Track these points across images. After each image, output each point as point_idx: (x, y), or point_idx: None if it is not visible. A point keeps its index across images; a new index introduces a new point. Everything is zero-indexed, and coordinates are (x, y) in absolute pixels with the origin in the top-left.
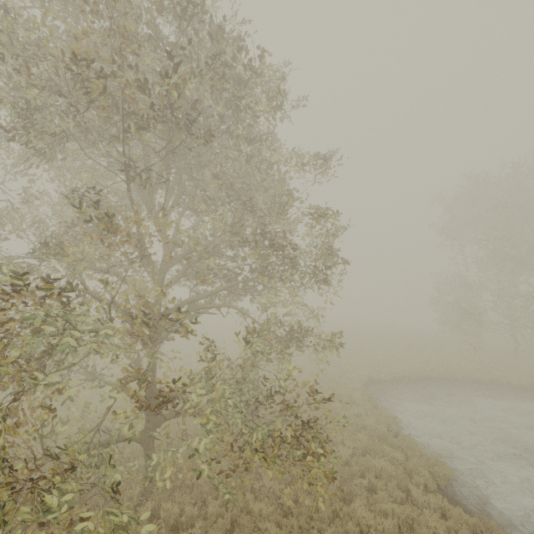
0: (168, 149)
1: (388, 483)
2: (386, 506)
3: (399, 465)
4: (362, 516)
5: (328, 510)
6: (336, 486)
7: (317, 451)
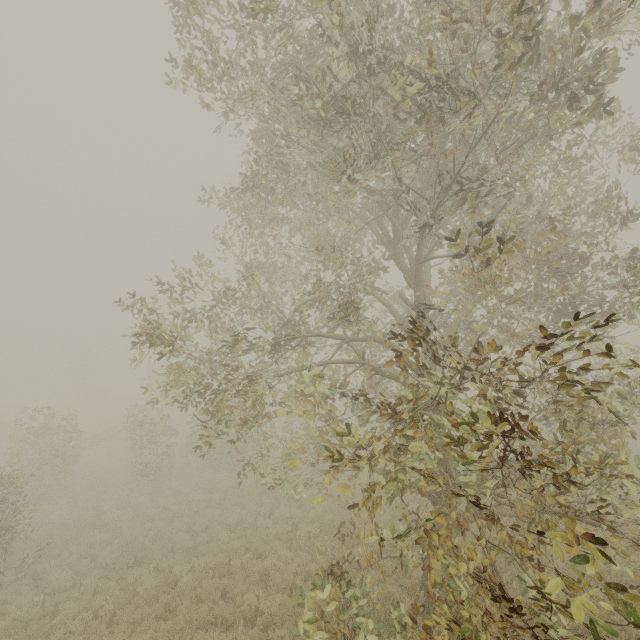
0: (433, 167)
1: None
2: None
3: None
4: None
5: None
6: None
7: None
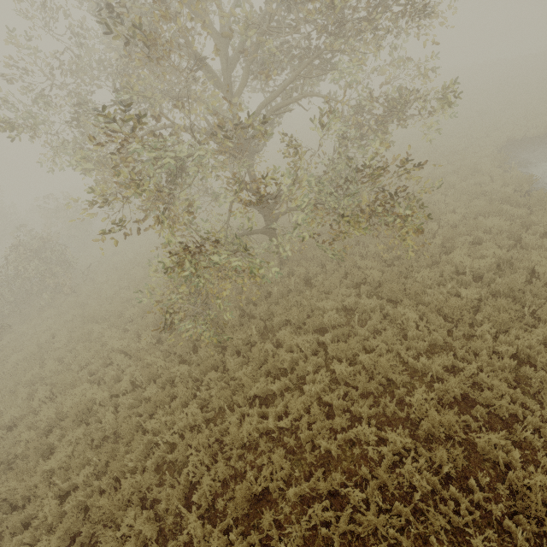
0: None
1: (496, 236)
2: (487, 252)
3: (516, 221)
4: (459, 260)
5: (427, 260)
6: (438, 244)
7: (407, 215)
